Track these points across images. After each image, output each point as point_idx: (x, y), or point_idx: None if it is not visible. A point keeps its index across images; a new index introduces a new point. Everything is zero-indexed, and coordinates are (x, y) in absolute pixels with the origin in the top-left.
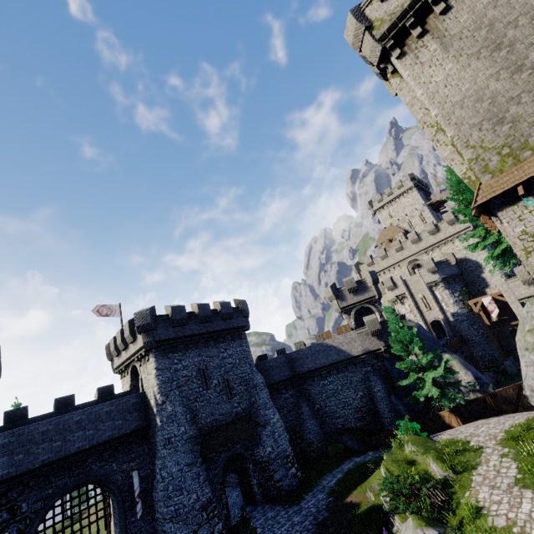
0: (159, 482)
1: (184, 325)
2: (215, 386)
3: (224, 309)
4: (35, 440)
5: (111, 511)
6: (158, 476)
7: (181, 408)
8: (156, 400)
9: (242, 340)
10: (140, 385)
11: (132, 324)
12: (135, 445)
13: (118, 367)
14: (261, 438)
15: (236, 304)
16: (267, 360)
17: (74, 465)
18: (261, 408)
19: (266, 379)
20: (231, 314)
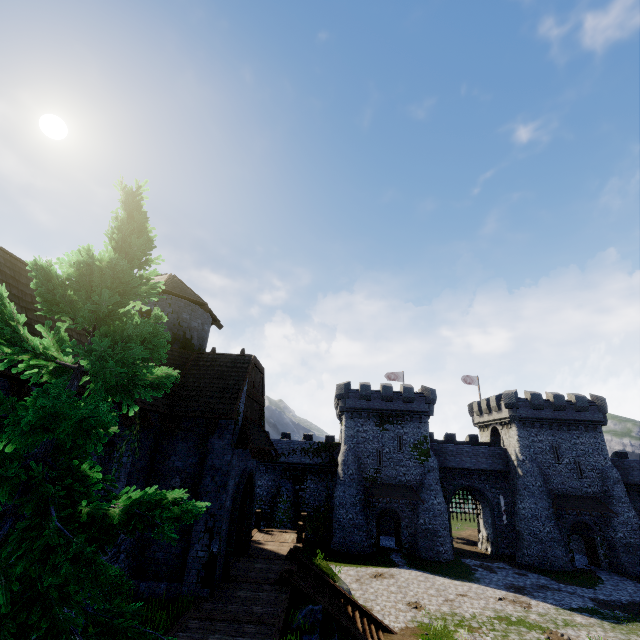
0: (520, 509)
1: (540, 409)
2: (566, 464)
3: (578, 402)
4: (448, 453)
5: (480, 513)
6: (520, 505)
7: (537, 469)
8: (517, 457)
9: (596, 433)
10: (501, 442)
11: (497, 398)
12: (499, 480)
13: (479, 423)
14: (611, 522)
15: (592, 399)
16: (626, 459)
17: (465, 475)
18: (614, 498)
19: (623, 476)
20: (586, 408)
